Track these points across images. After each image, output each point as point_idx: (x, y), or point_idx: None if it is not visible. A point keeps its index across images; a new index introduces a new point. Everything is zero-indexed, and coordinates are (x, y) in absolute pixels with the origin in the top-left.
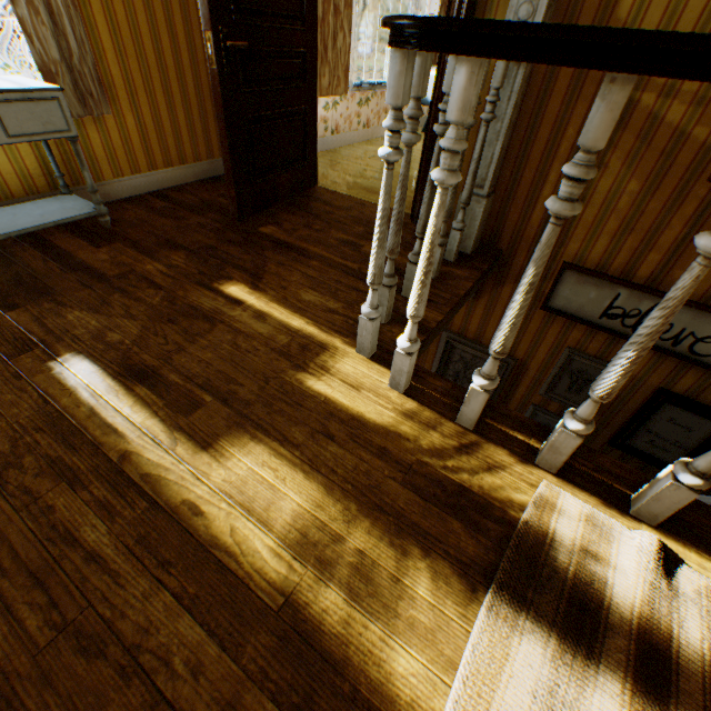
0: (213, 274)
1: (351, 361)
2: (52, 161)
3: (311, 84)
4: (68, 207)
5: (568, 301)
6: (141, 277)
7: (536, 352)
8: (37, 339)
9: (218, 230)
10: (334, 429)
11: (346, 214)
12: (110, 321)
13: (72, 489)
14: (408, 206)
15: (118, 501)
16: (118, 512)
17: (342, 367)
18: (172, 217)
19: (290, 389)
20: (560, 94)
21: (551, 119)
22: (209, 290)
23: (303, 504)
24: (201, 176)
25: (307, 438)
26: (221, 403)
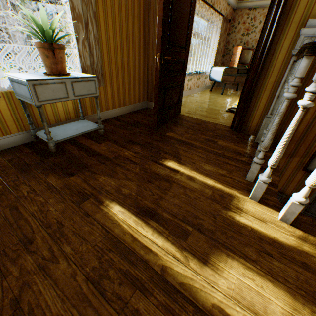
0: (157, 156)
1: (250, 204)
2: (80, 106)
3: (184, 73)
4: (85, 125)
5: None
6: (124, 158)
7: (297, 191)
8: (88, 192)
9: (148, 134)
10: (268, 249)
11: (200, 126)
12: (120, 182)
13: (143, 295)
14: (224, 122)
15: (174, 305)
16: (178, 314)
17: (247, 207)
18: (125, 128)
19: (229, 222)
20: None
21: None
22: (159, 164)
23: (285, 307)
24: (130, 110)
25: (256, 255)
26: (198, 231)
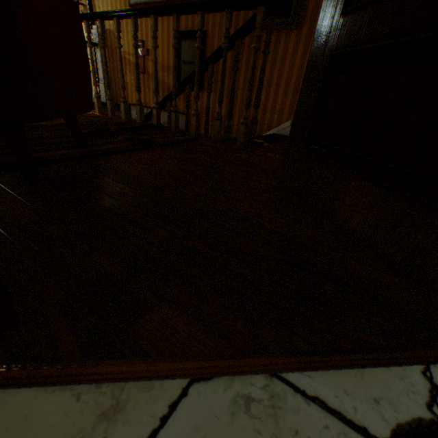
0: None
1: None
2: None
3: None
4: None
5: (135, 116)
6: None
7: None
8: None
9: None
10: None
11: None
12: None
13: None
14: None
15: None
16: None
17: None
18: None
19: None
20: (115, 58)
21: (116, 64)
22: None
23: None
24: None
25: None
26: None
